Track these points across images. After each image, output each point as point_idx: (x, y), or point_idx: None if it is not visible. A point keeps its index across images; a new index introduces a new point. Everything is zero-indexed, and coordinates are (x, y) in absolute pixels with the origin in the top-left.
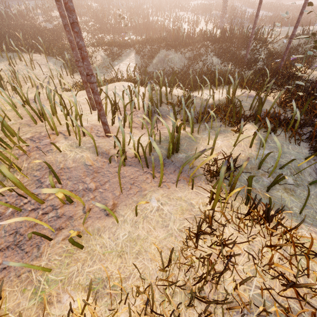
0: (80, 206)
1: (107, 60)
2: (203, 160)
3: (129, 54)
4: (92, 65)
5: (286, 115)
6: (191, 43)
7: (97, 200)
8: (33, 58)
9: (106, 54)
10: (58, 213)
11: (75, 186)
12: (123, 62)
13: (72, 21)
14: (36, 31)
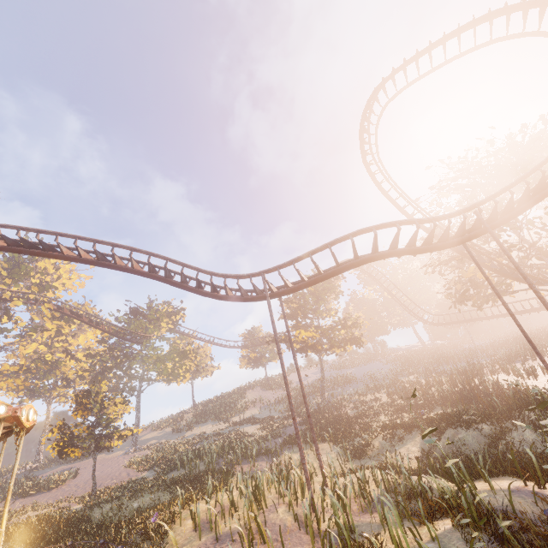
0: (267, 547)
1: (385, 445)
2: (367, 543)
3: (414, 436)
4: (369, 451)
5: (535, 518)
6: (493, 415)
7: (276, 547)
8: (322, 448)
9: (385, 438)
10: (256, 547)
11: (272, 536)
12: (405, 446)
13: (296, 432)
14: (337, 421)
